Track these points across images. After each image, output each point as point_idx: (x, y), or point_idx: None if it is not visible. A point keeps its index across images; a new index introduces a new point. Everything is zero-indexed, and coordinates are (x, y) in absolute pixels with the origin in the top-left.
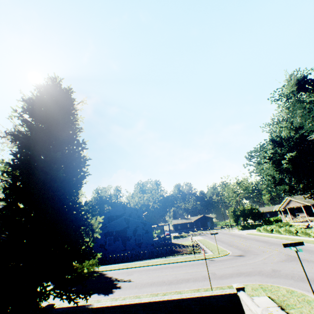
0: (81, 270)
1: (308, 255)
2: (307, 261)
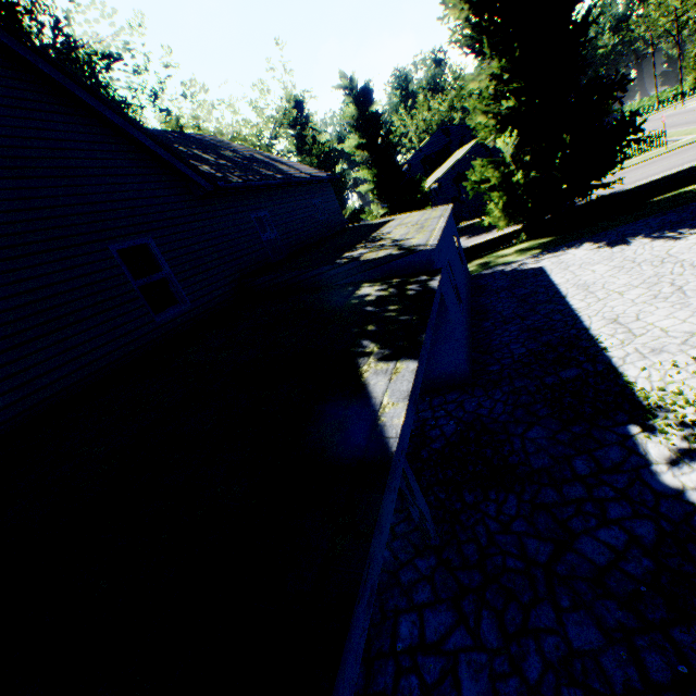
0: None
1: None
2: None
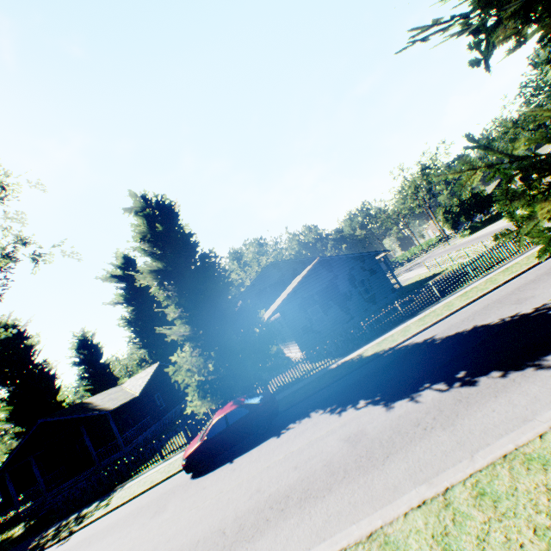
0: None
1: None
2: None
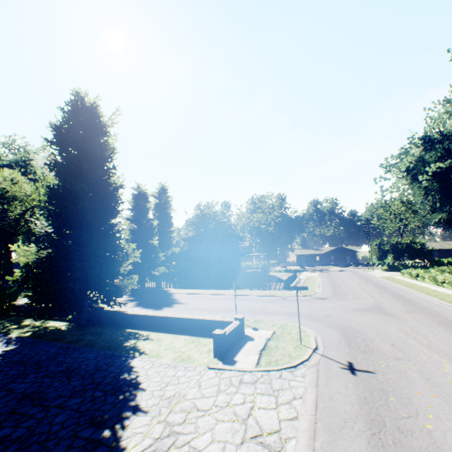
0: (123, 286)
1: (401, 309)
2: (383, 313)
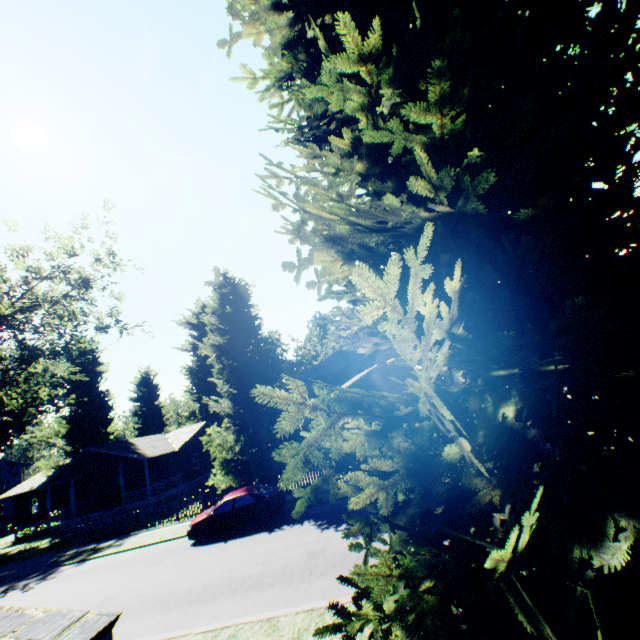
0: None
1: None
2: None
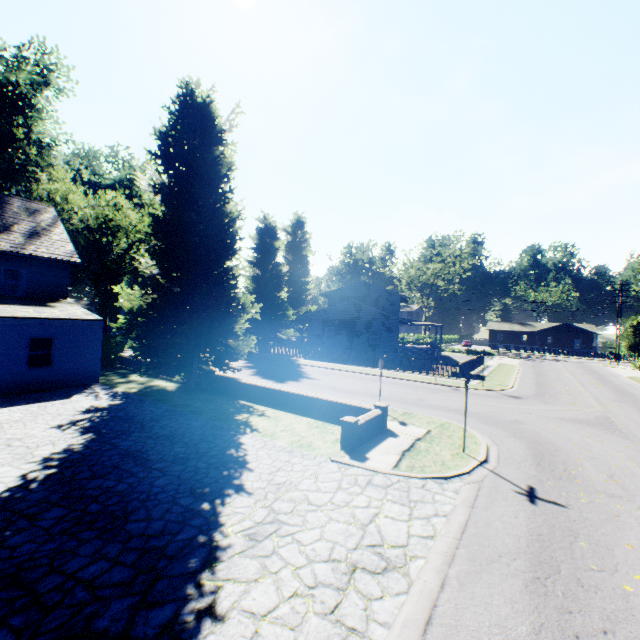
0: (238, 348)
1: None
2: (612, 431)
